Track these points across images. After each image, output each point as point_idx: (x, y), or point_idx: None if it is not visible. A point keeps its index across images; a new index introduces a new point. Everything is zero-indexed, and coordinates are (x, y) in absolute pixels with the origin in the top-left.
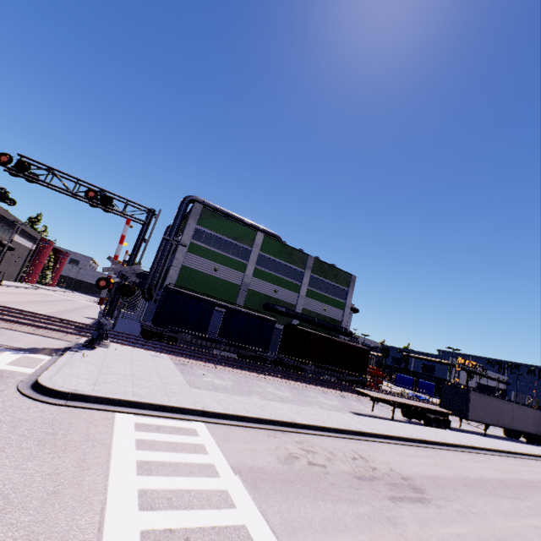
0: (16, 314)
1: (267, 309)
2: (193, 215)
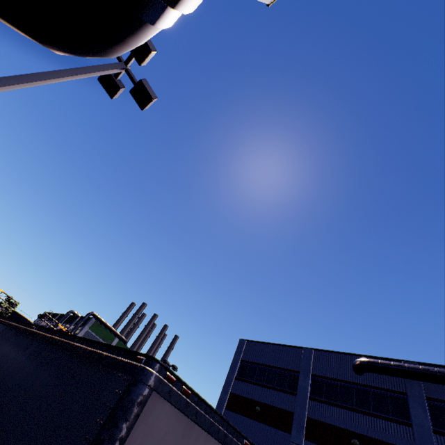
0: None
1: None
2: (89, 324)
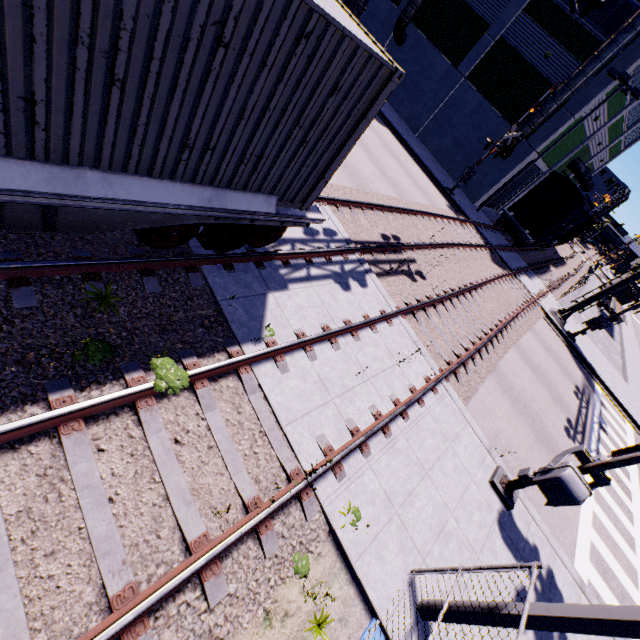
0: (468, 247)
1: (573, 170)
2: None
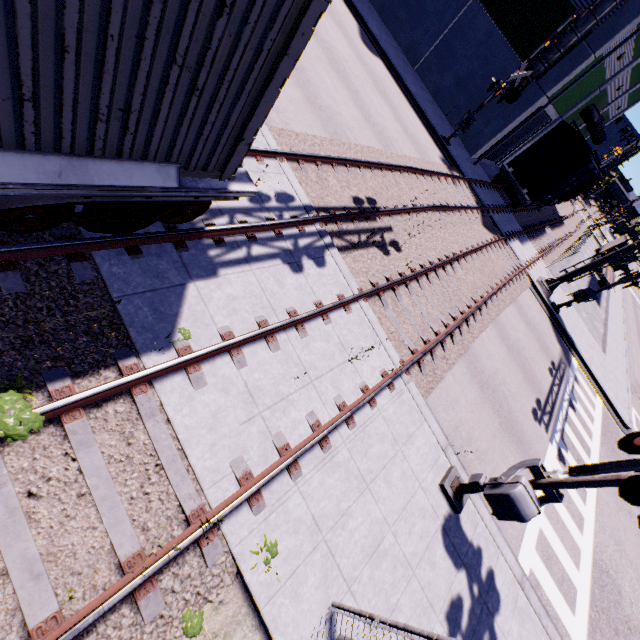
0: (457, 209)
1: (585, 119)
2: None
